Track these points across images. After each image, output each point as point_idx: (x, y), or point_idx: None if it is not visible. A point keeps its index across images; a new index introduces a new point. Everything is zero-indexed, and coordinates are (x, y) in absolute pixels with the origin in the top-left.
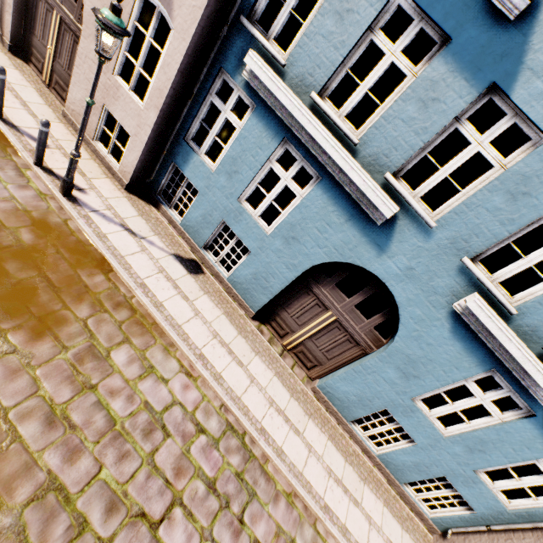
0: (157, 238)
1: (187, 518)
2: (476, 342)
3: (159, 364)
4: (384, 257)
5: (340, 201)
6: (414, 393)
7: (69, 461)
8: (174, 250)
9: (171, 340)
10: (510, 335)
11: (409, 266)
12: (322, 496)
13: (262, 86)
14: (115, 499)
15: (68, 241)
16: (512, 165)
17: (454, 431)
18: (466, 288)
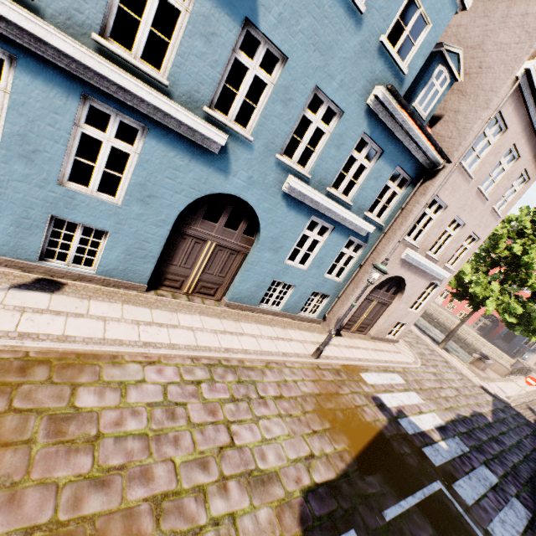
0: None
1: (241, 425)
2: (300, 205)
3: (123, 377)
4: (231, 177)
5: (177, 144)
6: (284, 258)
7: (149, 482)
8: (6, 283)
9: (110, 354)
10: (314, 191)
11: (249, 177)
12: (278, 351)
13: (13, 28)
14: (200, 460)
15: None
16: (278, 81)
17: (308, 263)
18: (284, 175)
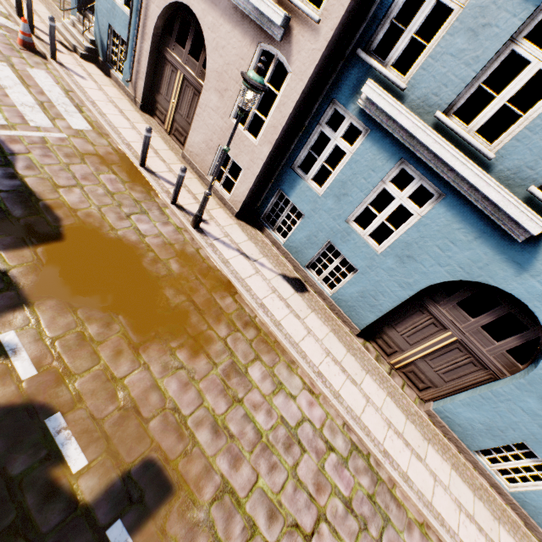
0: (265, 260)
1: (332, 535)
2: None
3: (285, 380)
4: (525, 276)
5: (468, 218)
6: None
7: (234, 467)
8: (280, 270)
9: (292, 358)
10: None
11: None
12: (456, 532)
13: (379, 111)
14: (273, 507)
15: (202, 268)
16: None
17: None
18: None
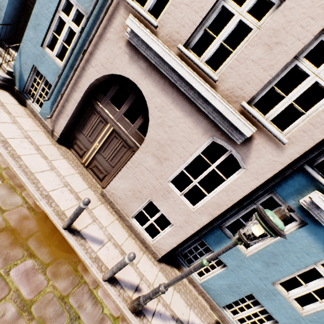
0: (193, 313)
1: None
2: None
3: None
4: None
5: None
6: None
7: None
8: (205, 320)
9: None
10: None
11: None
12: None
13: (322, 215)
14: None
15: None
16: None
17: None
18: None
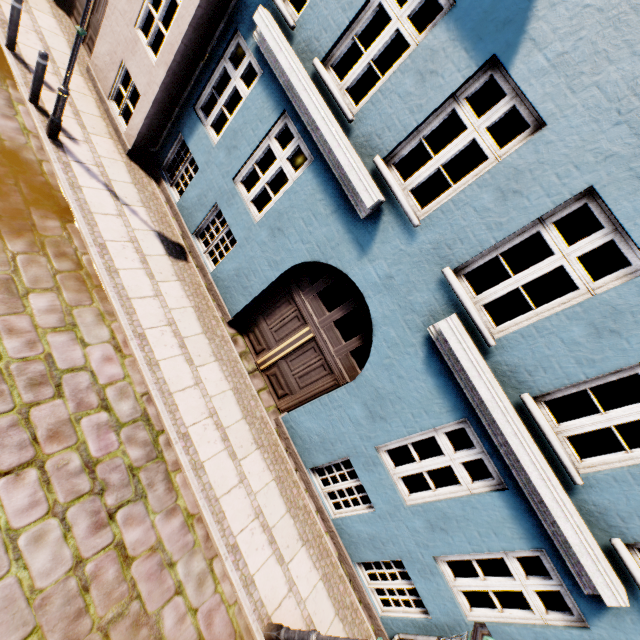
0: (144, 211)
1: (41, 484)
2: (450, 380)
3: (85, 325)
4: (365, 260)
5: (329, 188)
6: (379, 440)
7: None
8: (160, 228)
9: (113, 309)
10: (480, 369)
11: (389, 274)
12: (235, 534)
13: (270, 49)
14: None
15: (34, 179)
16: (506, 156)
17: (417, 499)
18: (445, 308)
